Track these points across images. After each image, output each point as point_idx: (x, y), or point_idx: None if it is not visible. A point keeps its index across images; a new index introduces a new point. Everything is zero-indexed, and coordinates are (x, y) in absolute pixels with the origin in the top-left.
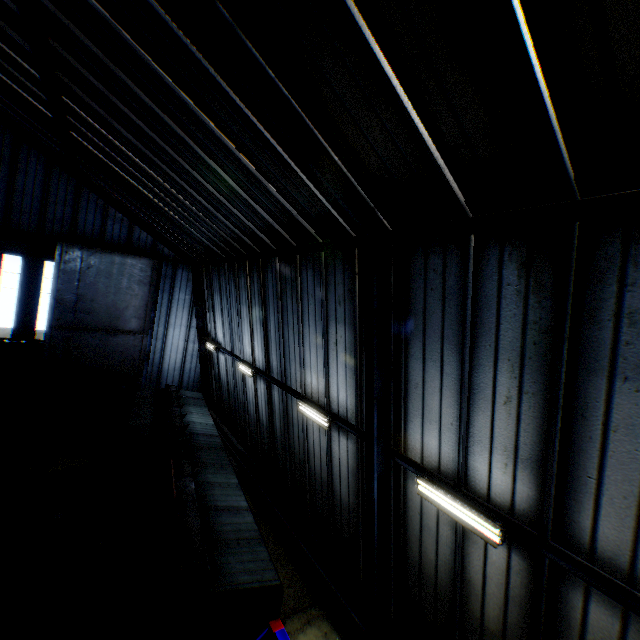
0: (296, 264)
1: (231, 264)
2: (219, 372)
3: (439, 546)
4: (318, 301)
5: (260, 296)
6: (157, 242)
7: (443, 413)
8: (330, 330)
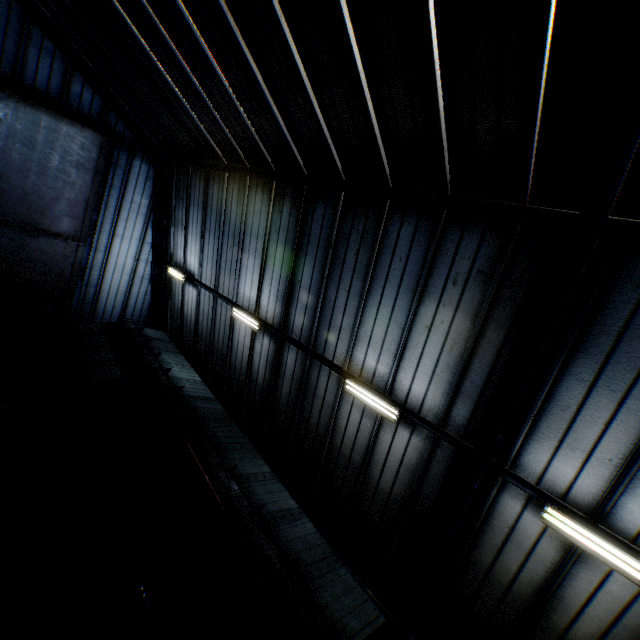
0: (384, 212)
1: (237, 176)
2: (182, 307)
3: (528, 561)
4: (411, 269)
5: (290, 234)
6: (108, 110)
7: (599, 446)
8: (423, 310)
